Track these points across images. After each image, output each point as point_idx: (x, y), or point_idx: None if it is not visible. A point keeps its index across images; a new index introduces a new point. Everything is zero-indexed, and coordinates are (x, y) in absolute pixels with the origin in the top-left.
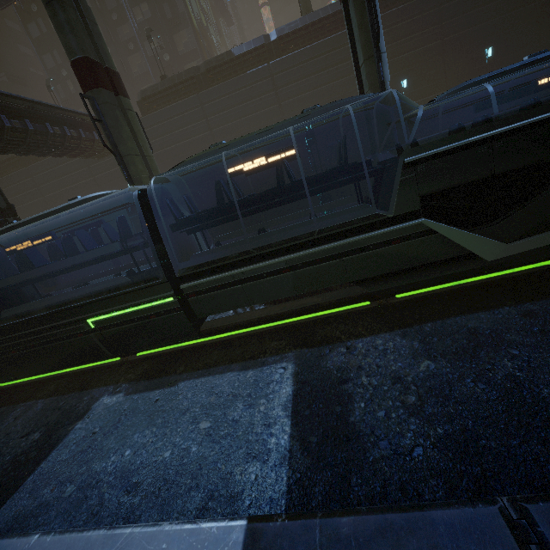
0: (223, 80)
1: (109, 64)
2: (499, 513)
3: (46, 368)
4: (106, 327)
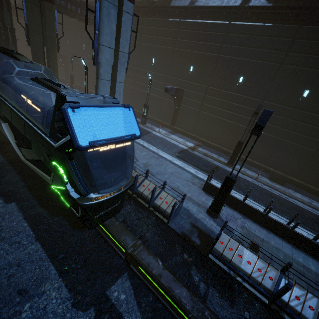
0: (159, 17)
1: None
2: None
3: None
4: None
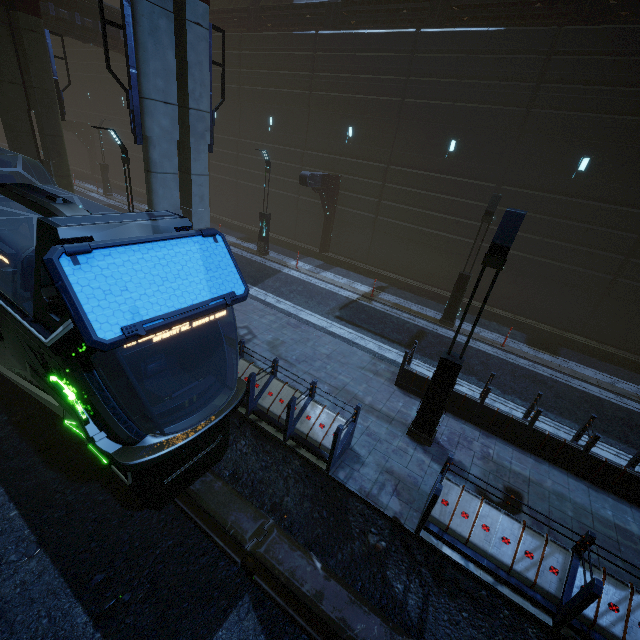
0: (273, 29)
1: None
2: None
3: None
4: None
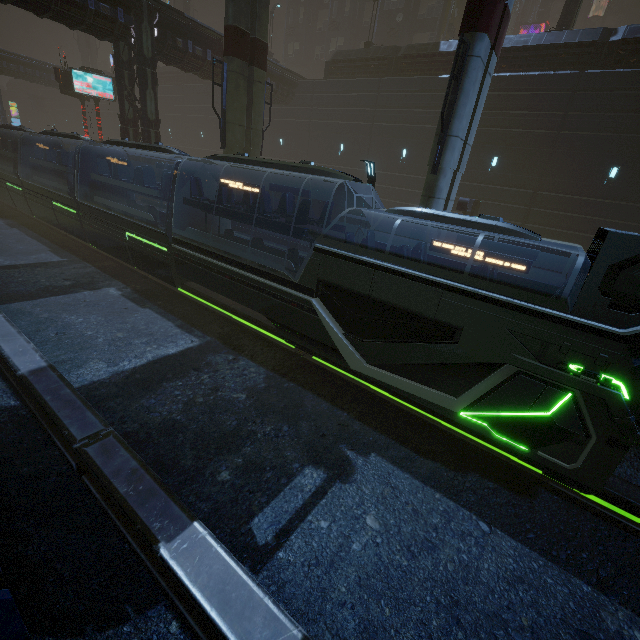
0: (414, 74)
1: (260, 35)
2: (101, 429)
3: (104, 249)
4: (133, 244)
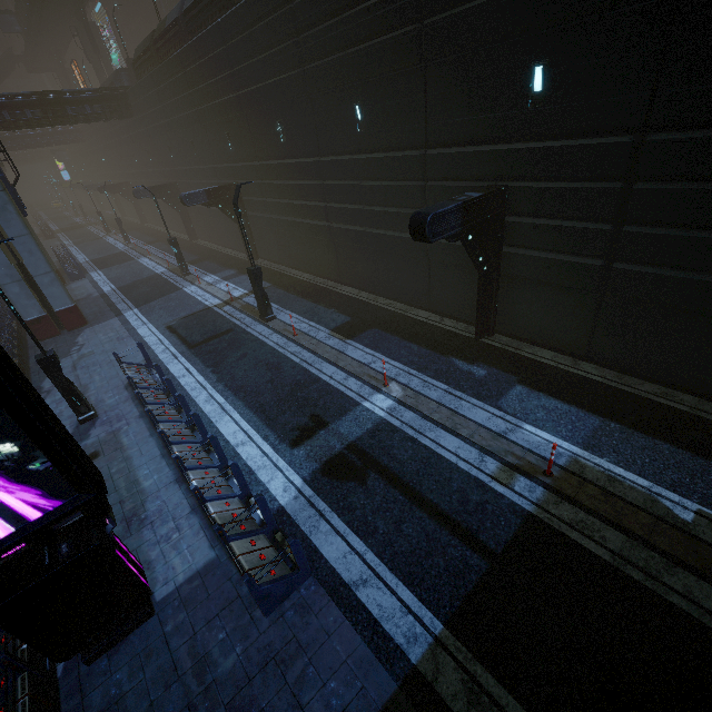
0: (166, 58)
1: None
2: None
3: None
4: None
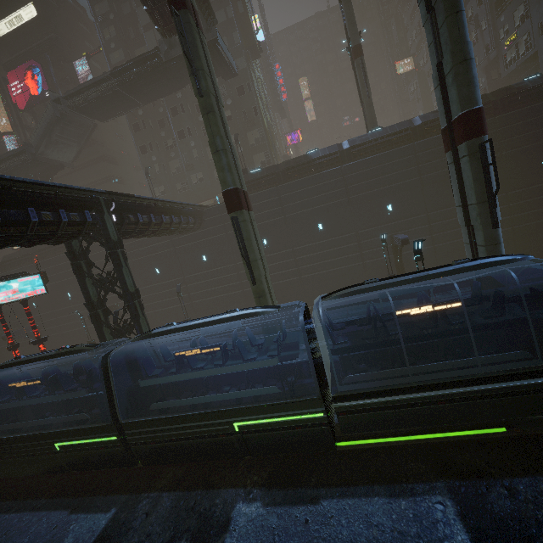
0: (299, 176)
1: (244, 187)
2: None
3: (176, 460)
4: (250, 432)
